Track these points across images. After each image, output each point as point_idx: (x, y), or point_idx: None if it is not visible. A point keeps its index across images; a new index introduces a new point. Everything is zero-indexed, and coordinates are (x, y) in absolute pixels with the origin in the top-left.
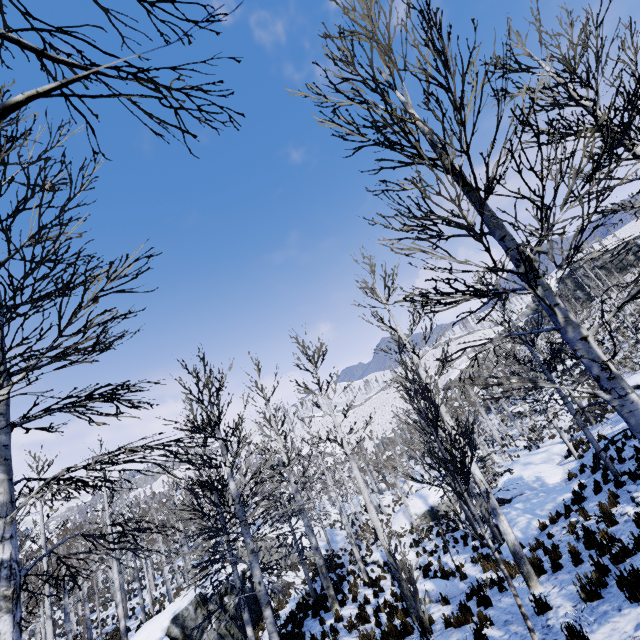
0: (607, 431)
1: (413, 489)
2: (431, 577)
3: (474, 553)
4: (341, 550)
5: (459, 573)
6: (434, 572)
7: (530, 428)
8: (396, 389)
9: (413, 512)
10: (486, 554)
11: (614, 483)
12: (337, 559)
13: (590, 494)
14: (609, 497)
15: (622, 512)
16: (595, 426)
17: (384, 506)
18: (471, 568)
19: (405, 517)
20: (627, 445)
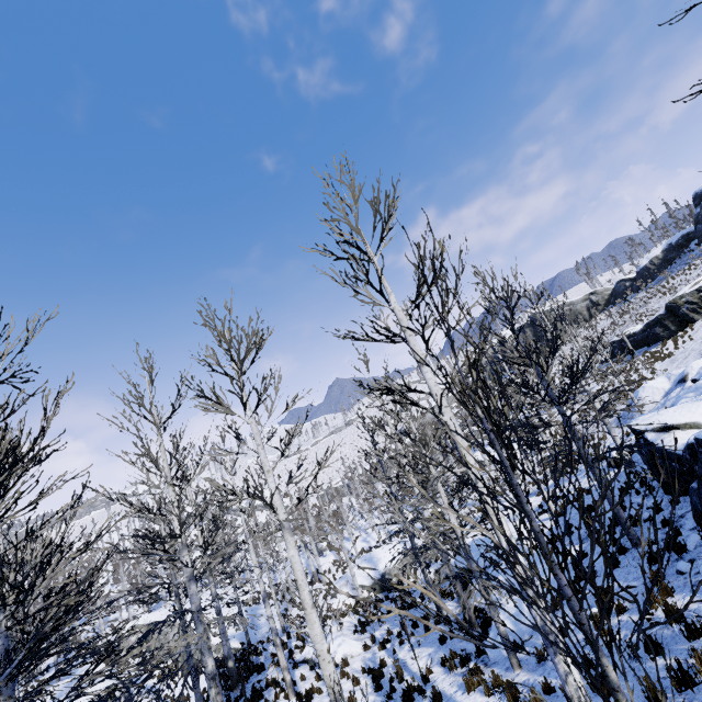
0: (586, 484)
1: (359, 549)
2: (387, 694)
3: (442, 646)
4: (262, 643)
5: (432, 694)
6: (390, 680)
7: (490, 479)
8: (356, 426)
9: (360, 582)
10: (465, 656)
11: (648, 557)
12: (256, 655)
13: (599, 567)
14: (650, 579)
15: (701, 612)
16: (566, 478)
17: (323, 572)
18: (443, 677)
19: (349, 588)
20: (626, 501)
